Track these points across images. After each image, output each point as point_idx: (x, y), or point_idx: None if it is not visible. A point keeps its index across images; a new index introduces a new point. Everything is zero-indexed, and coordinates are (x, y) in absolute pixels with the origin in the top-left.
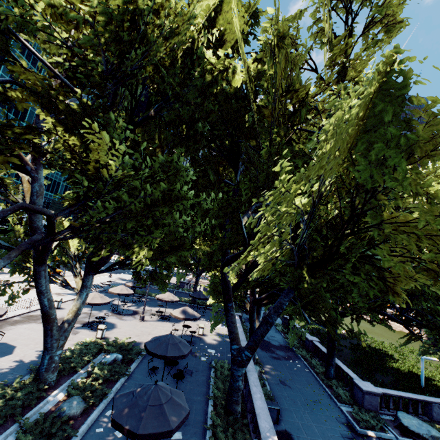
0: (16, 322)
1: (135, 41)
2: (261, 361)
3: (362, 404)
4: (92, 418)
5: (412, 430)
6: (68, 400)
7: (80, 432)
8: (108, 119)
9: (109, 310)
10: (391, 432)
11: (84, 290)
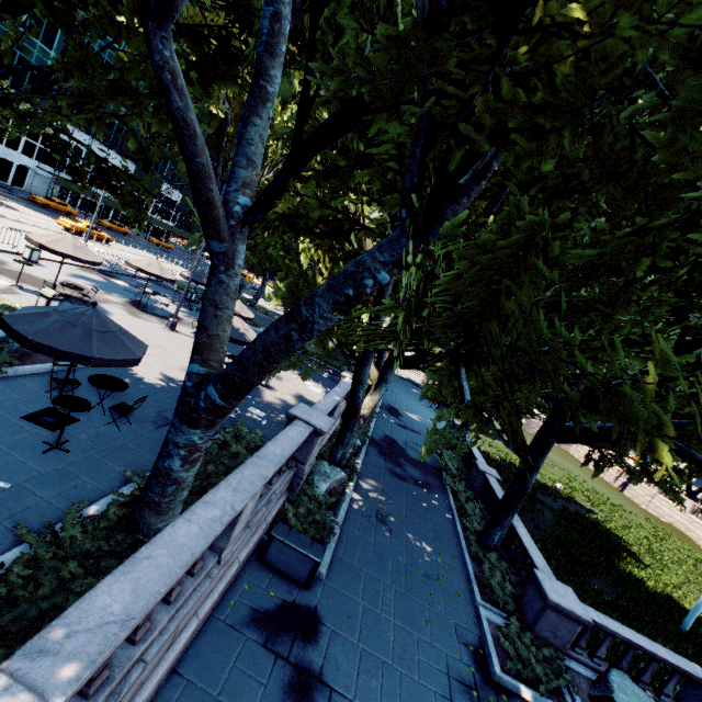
0: None
1: None
2: (363, 470)
3: (533, 624)
4: None
5: None
6: None
7: None
8: None
9: (128, 298)
10: None
11: None
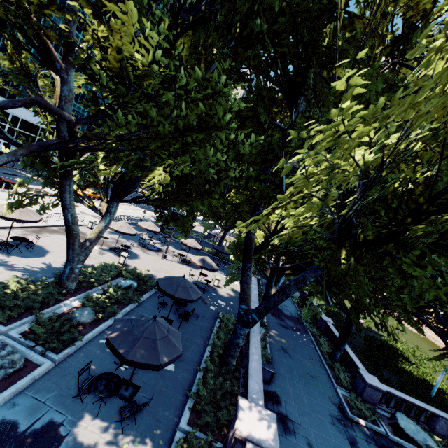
0: (54, 231)
1: None
2: (268, 325)
3: (361, 394)
4: (98, 329)
5: (407, 433)
6: (81, 309)
7: (85, 338)
8: (143, 3)
9: (136, 242)
10: (383, 427)
11: (108, 215)
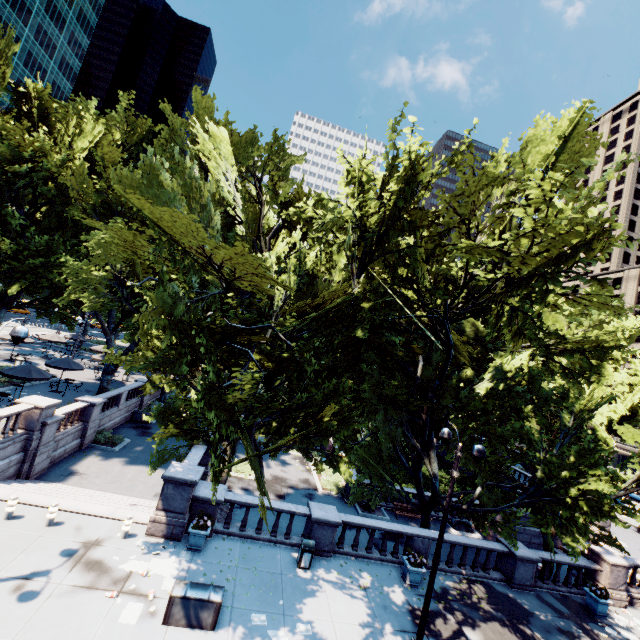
0: None
1: (21, 177)
2: None
3: None
4: None
5: None
6: None
7: None
8: (7, 212)
9: (39, 356)
10: None
11: None
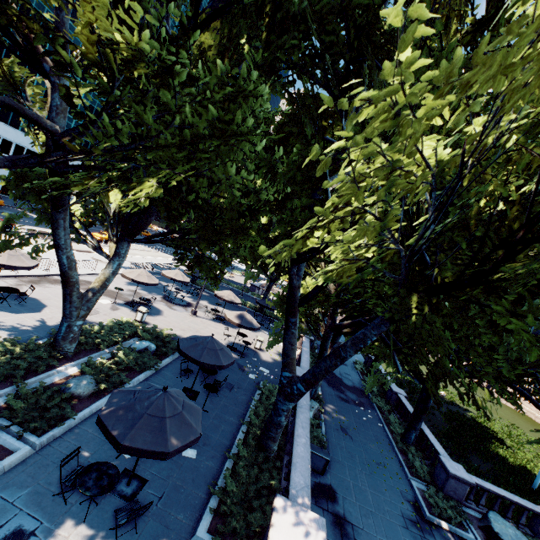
0: (57, 281)
1: None
2: (324, 398)
3: (442, 487)
4: (99, 404)
5: None
6: (78, 377)
7: (79, 415)
8: None
9: (160, 295)
10: (472, 532)
11: (117, 258)
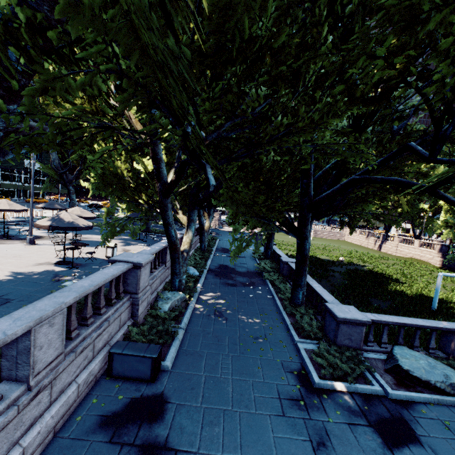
0: None
1: None
2: (203, 289)
3: (334, 339)
4: None
5: (417, 377)
6: None
7: None
8: None
9: None
10: (378, 381)
11: None
